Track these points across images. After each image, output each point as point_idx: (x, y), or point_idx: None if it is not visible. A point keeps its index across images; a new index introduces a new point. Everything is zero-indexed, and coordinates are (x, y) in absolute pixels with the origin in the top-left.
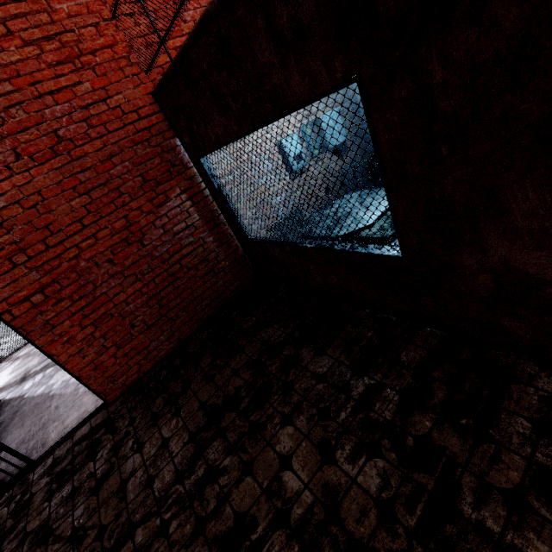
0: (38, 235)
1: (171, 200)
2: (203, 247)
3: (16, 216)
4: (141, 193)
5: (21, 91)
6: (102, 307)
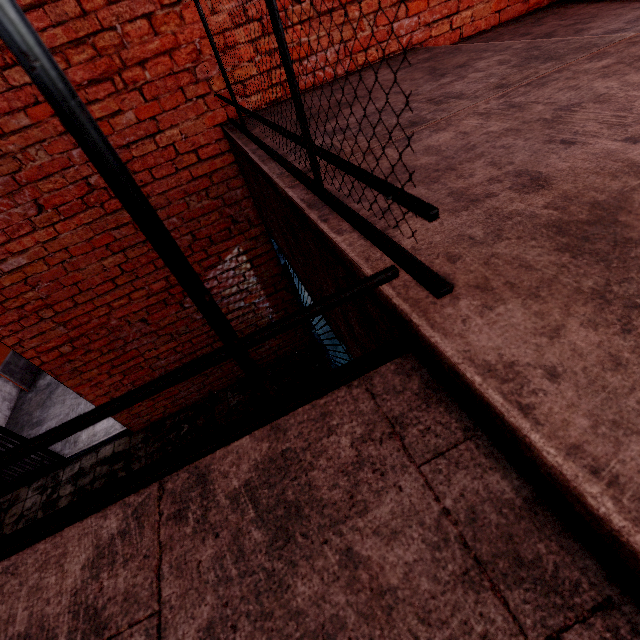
0: (65, 292)
1: (224, 262)
2: (255, 312)
3: (41, 273)
4: (188, 253)
5: (40, 125)
6: (132, 360)
